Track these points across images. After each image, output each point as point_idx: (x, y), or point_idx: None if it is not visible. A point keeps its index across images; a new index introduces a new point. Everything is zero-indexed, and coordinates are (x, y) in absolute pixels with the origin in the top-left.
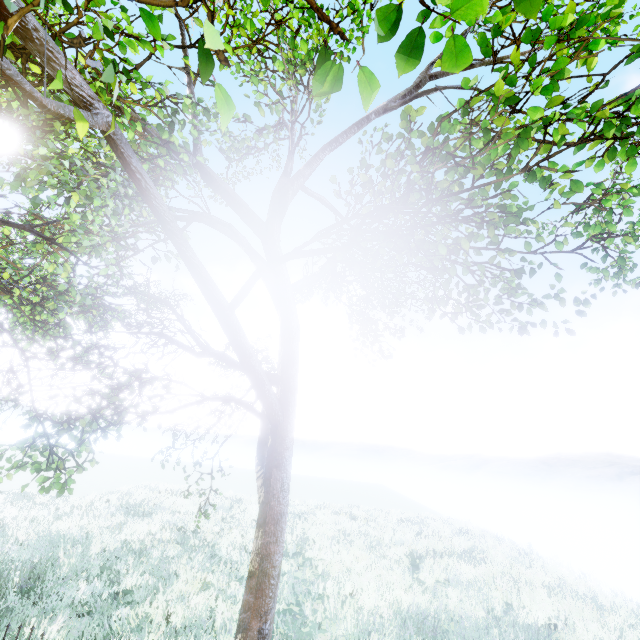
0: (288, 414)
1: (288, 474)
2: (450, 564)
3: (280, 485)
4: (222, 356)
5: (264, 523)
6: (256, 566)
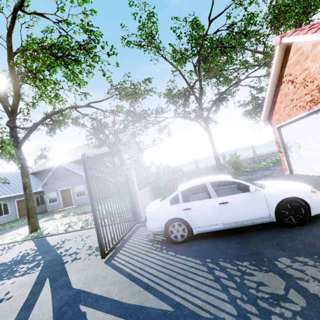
0: None
1: None
2: None
3: None
4: None
5: None
6: None
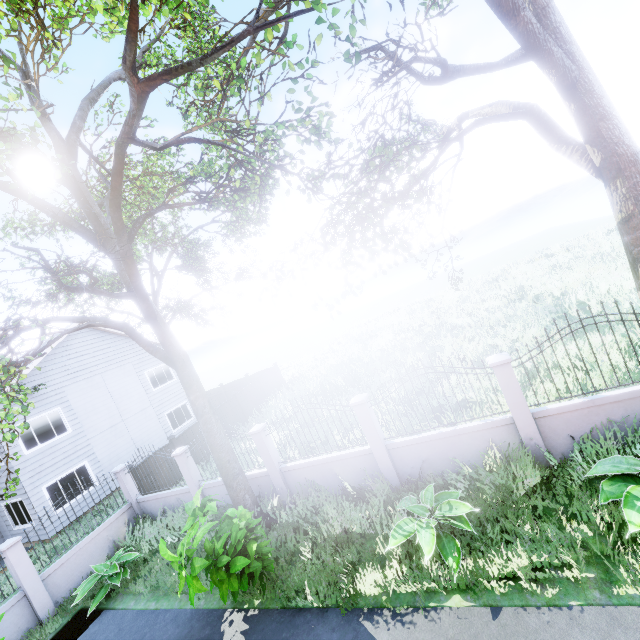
0: (580, 66)
1: (618, 119)
2: None
3: (617, 132)
4: (459, 69)
5: (619, 172)
6: (630, 209)
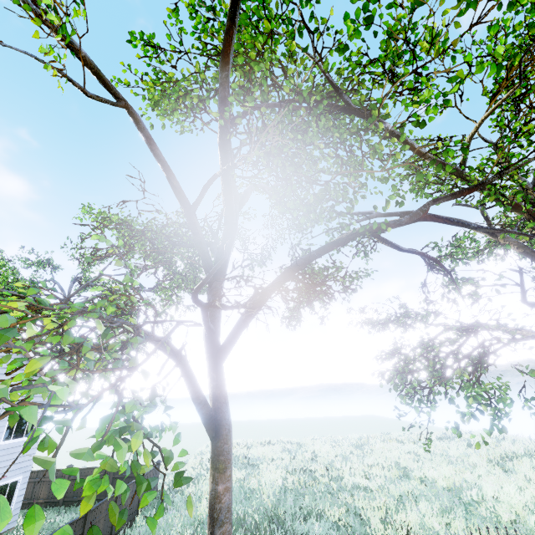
0: None
1: None
2: (534, 463)
3: None
4: None
5: None
6: None
